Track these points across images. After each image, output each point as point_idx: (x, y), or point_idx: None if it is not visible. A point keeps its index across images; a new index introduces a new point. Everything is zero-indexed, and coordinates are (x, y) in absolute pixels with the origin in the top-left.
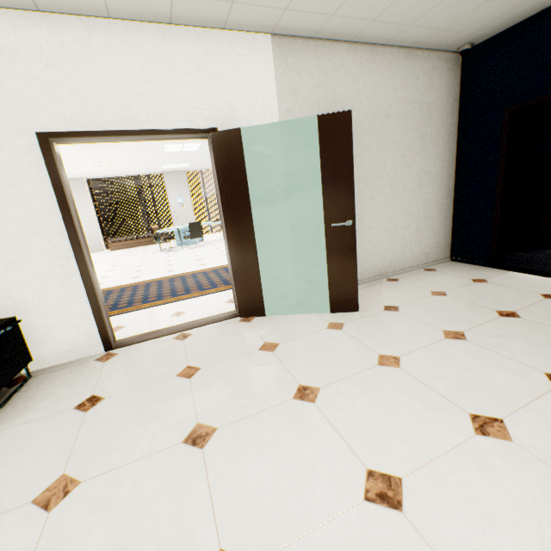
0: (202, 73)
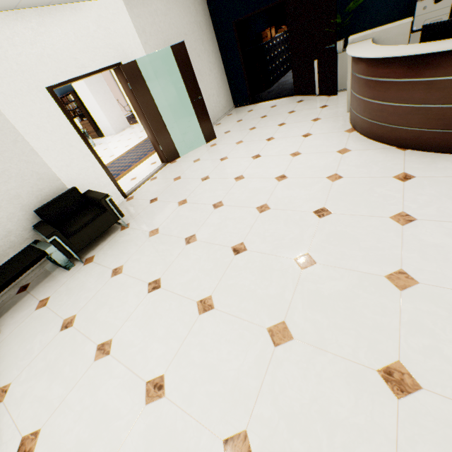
0: (101, 30)
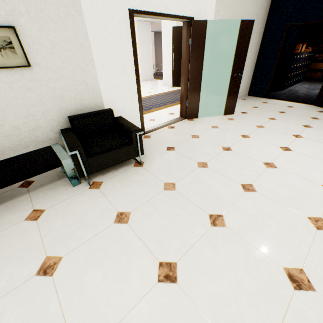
0: None
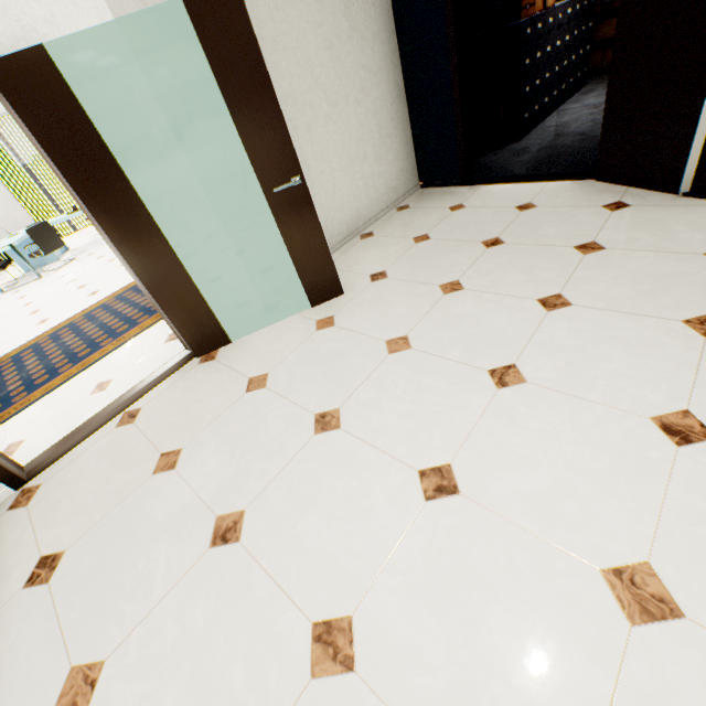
0: None
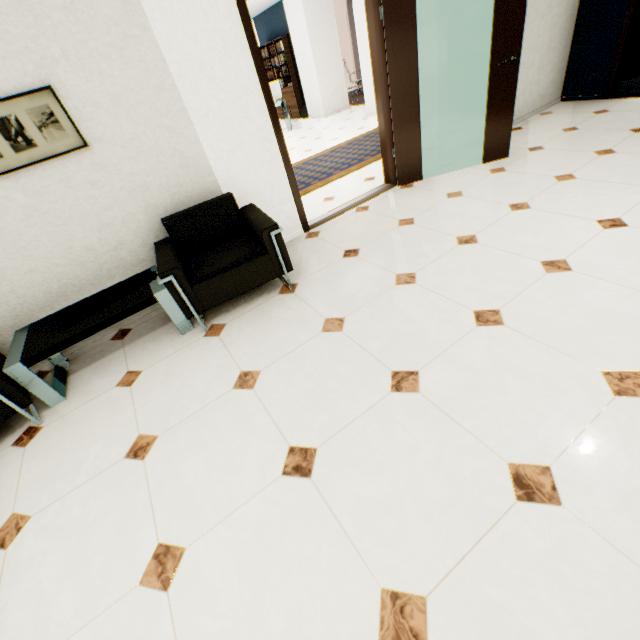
0: None
